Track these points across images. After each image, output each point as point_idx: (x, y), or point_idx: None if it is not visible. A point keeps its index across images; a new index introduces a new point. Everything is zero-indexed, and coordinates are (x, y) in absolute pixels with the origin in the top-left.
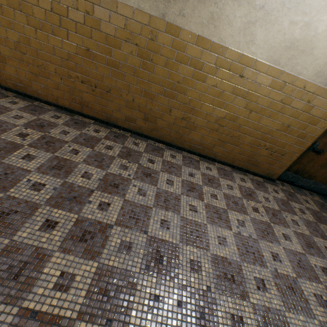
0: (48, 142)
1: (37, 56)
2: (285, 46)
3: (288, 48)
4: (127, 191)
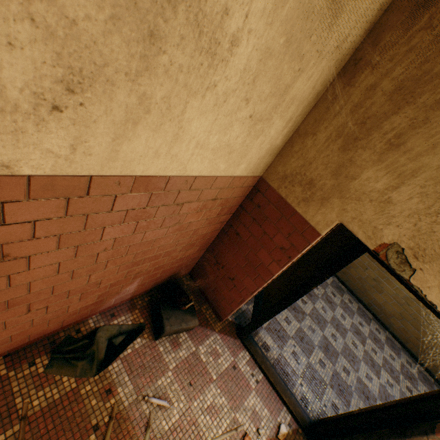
0: None
1: None
2: None
3: None
4: (315, 302)
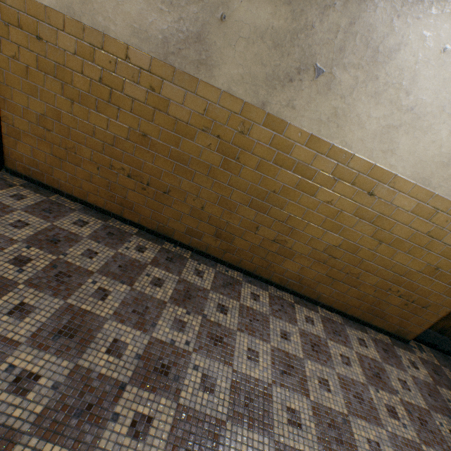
0: (60, 275)
1: (68, 135)
2: (440, 162)
3: (445, 164)
4: (183, 383)
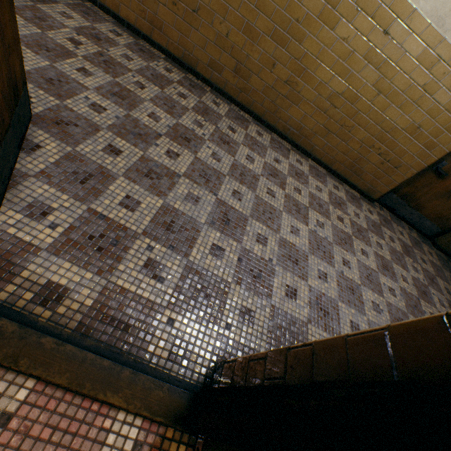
0: (107, 62)
1: None
2: None
3: None
4: (199, 150)
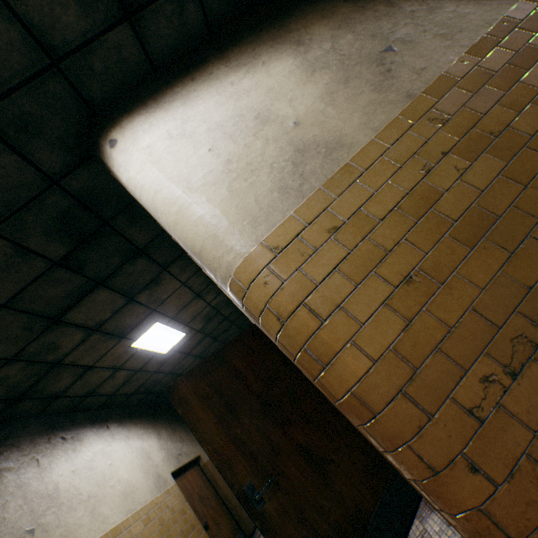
0: None
1: None
2: (124, 498)
3: (126, 497)
4: None
